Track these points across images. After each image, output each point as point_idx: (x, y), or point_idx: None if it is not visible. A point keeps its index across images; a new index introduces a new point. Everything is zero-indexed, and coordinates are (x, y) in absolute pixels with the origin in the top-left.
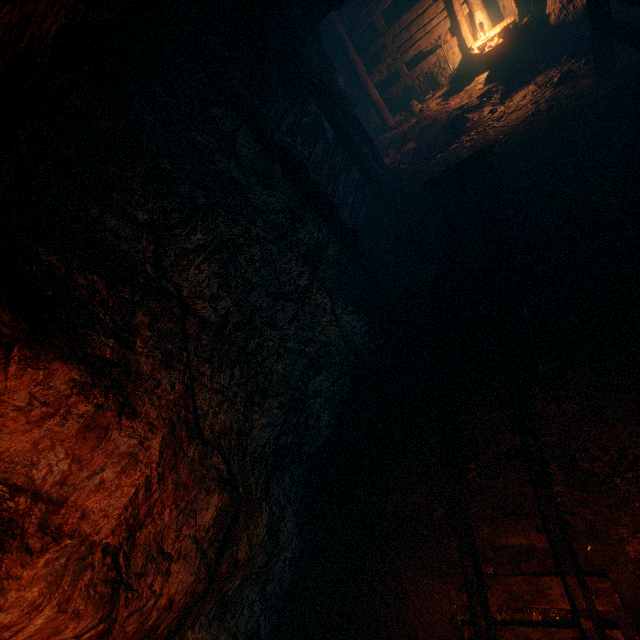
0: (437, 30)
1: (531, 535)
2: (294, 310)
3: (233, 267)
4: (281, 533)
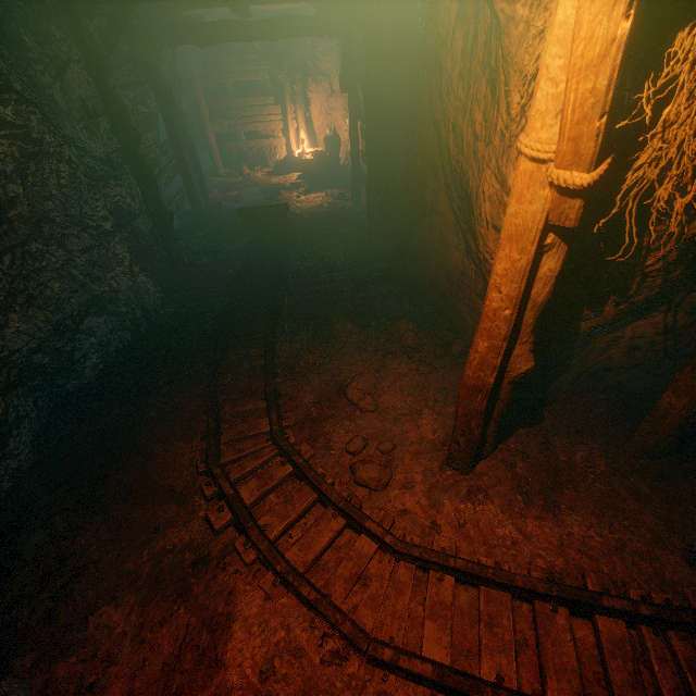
0: (274, 124)
1: (258, 403)
2: (90, 244)
3: (35, 165)
4: (12, 438)
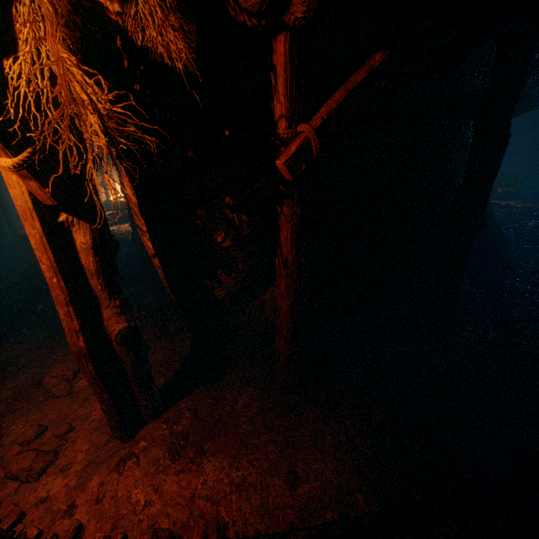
0: None
1: None
2: None
3: None
4: None
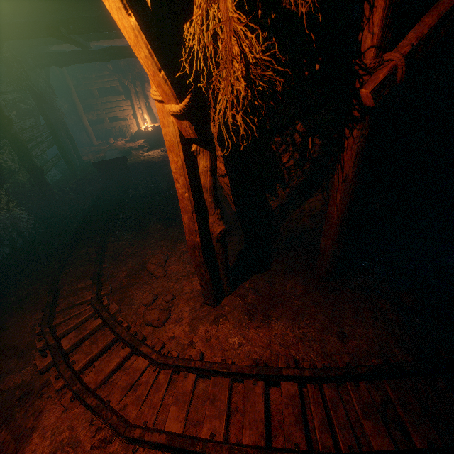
0: (126, 112)
1: (87, 282)
2: None
3: None
4: None
